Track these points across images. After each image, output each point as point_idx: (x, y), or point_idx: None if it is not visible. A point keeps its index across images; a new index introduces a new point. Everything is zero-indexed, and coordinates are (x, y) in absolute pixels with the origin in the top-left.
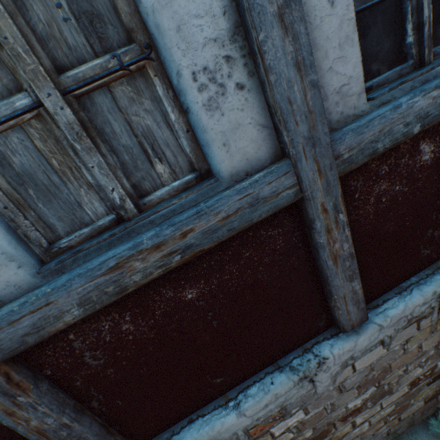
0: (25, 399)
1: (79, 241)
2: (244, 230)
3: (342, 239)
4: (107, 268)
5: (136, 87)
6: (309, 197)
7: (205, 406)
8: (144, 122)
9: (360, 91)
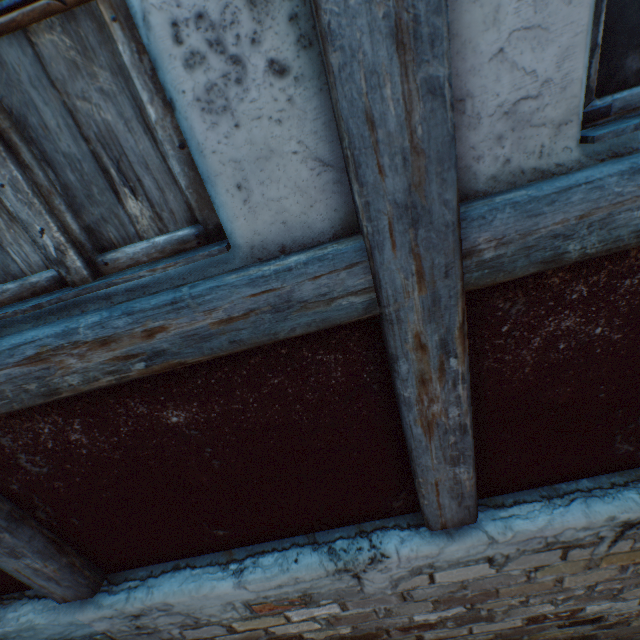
0: None
1: (3, 300)
2: (272, 343)
3: (449, 400)
4: (23, 357)
5: (81, 40)
6: (390, 318)
7: (201, 556)
8: (99, 115)
9: (564, 118)
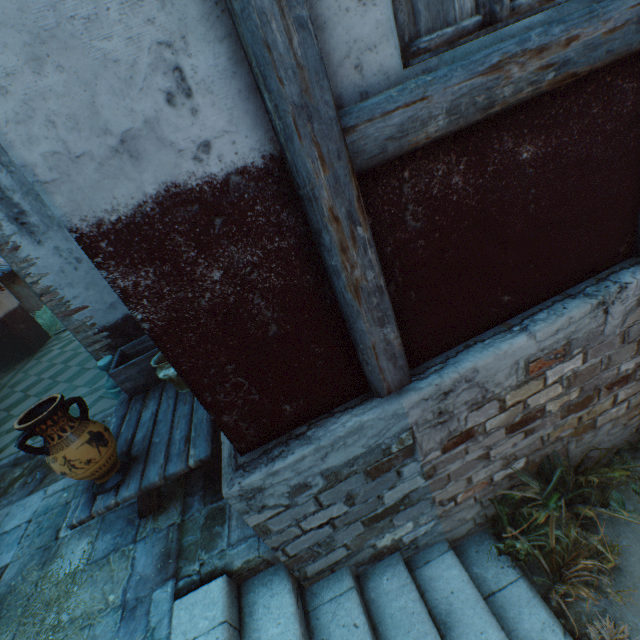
0: (361, 233)
1: (437, 46)
2: (603, 72)
3: None
4: (488, 66)
5: None
6: None
7: (482, 334)
8: None
9: None
